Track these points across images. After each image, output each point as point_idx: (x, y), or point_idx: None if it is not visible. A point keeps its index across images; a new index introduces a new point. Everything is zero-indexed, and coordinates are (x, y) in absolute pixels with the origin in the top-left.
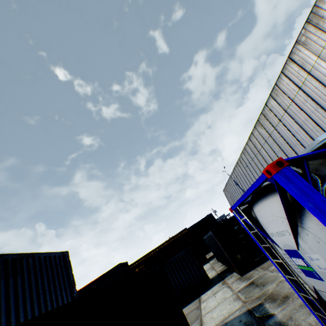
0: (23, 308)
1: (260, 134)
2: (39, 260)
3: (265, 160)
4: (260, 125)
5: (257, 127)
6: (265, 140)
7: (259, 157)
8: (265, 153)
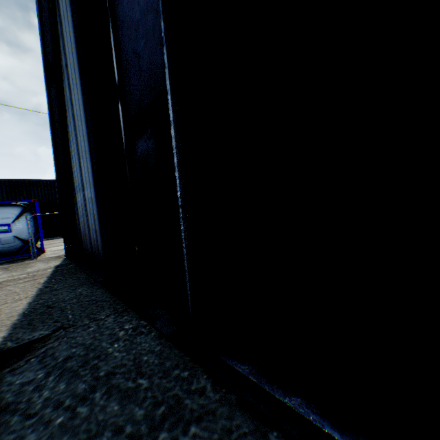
0: (42, 197)
1: None
2: (51, 182)
3: None
4: None
5: None
6: None
7: None
8: None
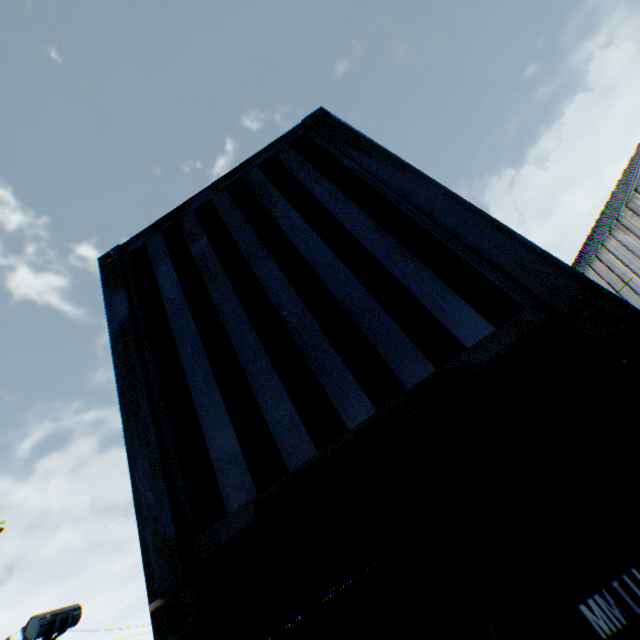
0: None
1: (622, 245)
2: None
3: (635, 292)
4: (622, 229)
5: (614, 233)
6: (634, 254)
7: (619, 287)
8: (635, 278)
